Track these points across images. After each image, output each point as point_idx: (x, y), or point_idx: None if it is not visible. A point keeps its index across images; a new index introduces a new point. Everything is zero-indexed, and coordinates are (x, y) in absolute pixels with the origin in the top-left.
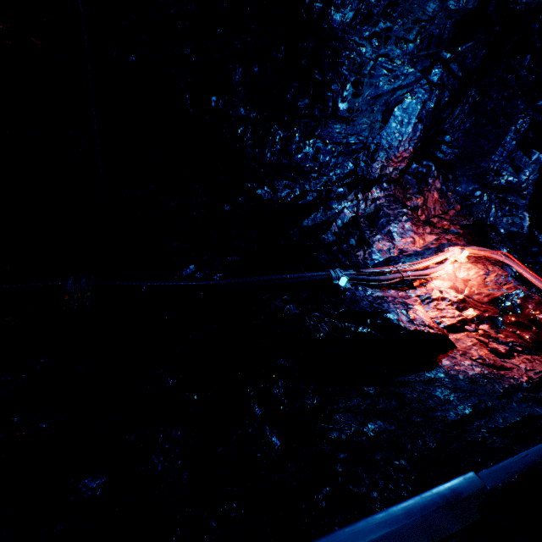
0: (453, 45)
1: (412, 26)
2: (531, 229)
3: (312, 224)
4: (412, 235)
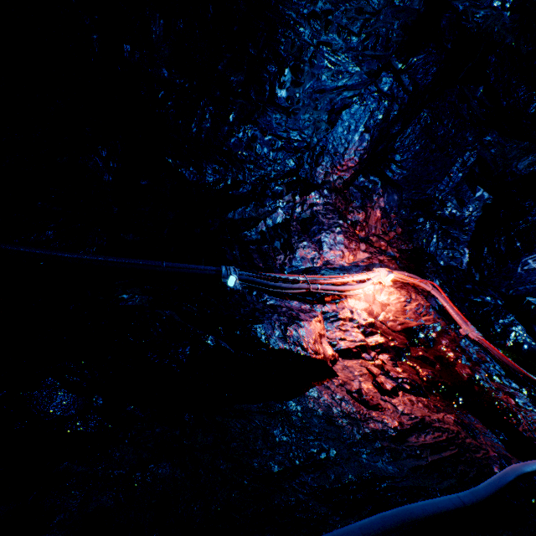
0: (405, 55)
1: (356, 16)
2: (469, 266)
3: (238, 218)
4: (342, 248)
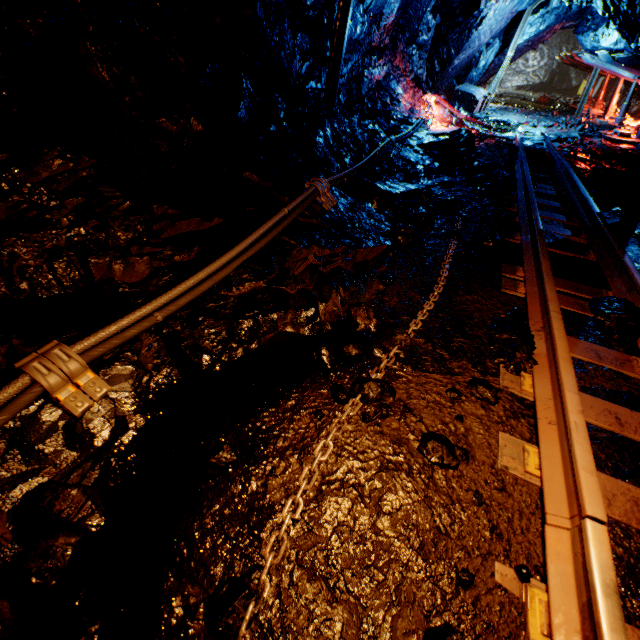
0: None
1: None
2: (427, 78)
3: (365, 93)
4: (408, 91)
